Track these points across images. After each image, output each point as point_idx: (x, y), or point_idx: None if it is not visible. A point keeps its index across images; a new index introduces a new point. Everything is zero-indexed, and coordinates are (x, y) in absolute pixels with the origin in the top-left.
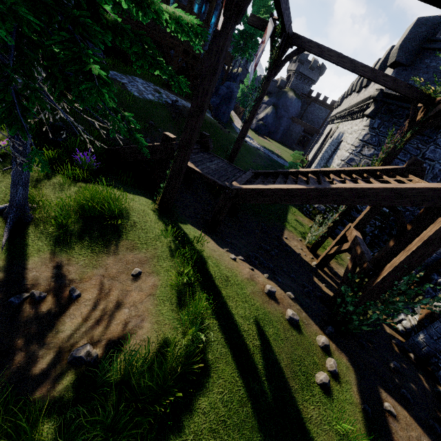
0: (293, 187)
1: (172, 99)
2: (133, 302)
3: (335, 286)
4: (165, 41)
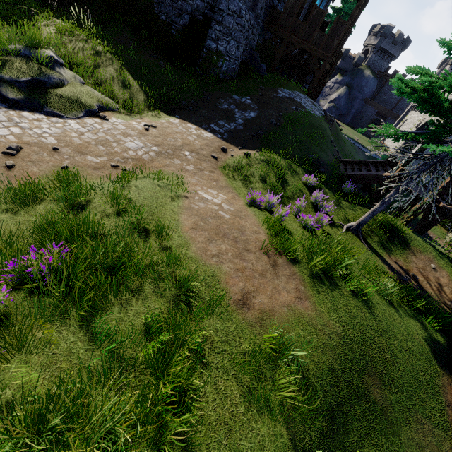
0: None
1: (322, 110)
2: (445, 283)
3: None
4: (316, 53)
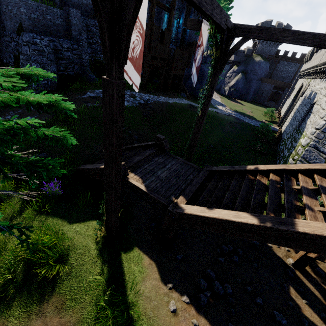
0: (242, 220)
1: (145, 99)
2: None
3: (321, 299)
4: None
